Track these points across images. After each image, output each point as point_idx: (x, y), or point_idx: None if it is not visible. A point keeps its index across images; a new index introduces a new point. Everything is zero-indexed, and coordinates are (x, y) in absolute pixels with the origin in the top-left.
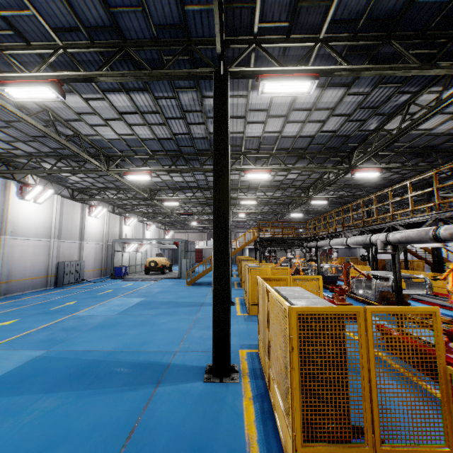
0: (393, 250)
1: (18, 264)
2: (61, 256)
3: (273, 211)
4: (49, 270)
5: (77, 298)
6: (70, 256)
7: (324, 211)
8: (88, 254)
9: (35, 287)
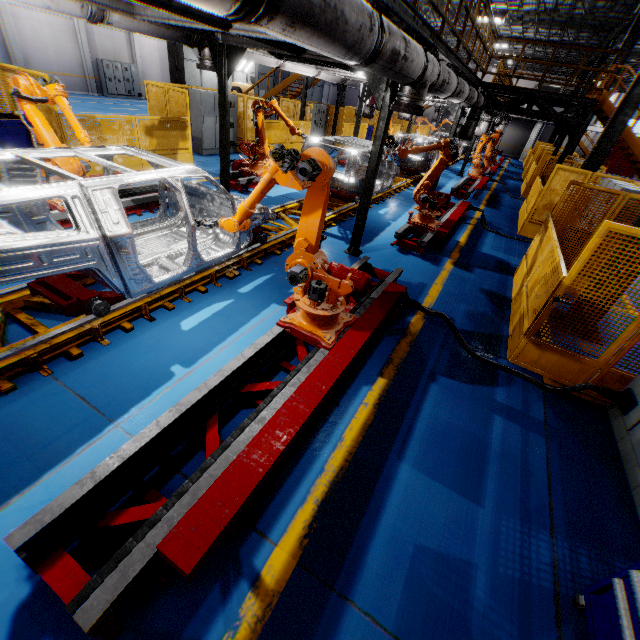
0: (208, 63)
1: (35, 48)
2: (99, 51)
3: (442, 5)
4: (84, 69)
5: (80, 105)
6: (115, 54)
7: (560, 15)
8: (147, 57)
9: (72, 88)
